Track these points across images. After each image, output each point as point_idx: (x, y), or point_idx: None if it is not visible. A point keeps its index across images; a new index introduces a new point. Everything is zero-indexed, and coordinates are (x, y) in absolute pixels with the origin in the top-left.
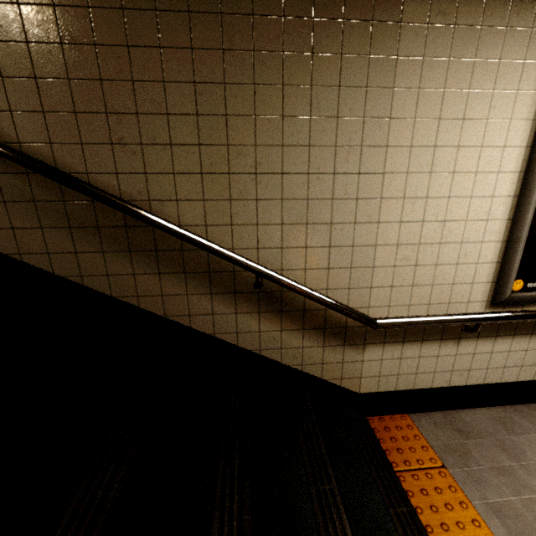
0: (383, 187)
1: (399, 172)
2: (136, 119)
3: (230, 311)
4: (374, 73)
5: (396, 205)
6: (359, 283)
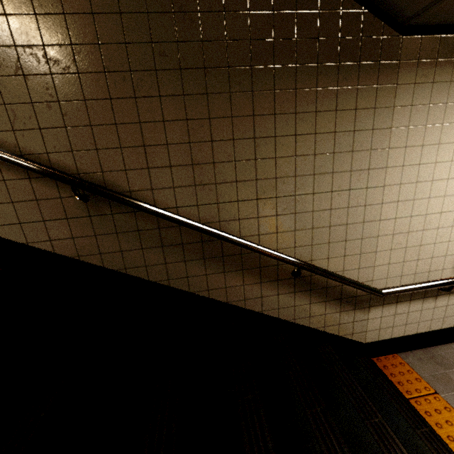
0: (384, 195)
1: (395, 184)
2: (212, 166)
3: (274, 294)
4: (378, 119)
5: (392, 207)
6: (366, 264)
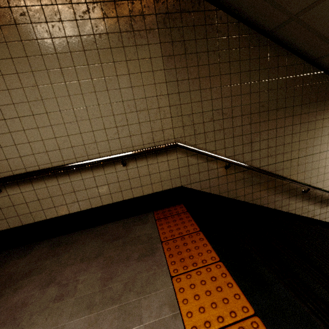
0: None
1: None
2: (275, 148)
3: (294, 202)
4: None
5: None
6: None
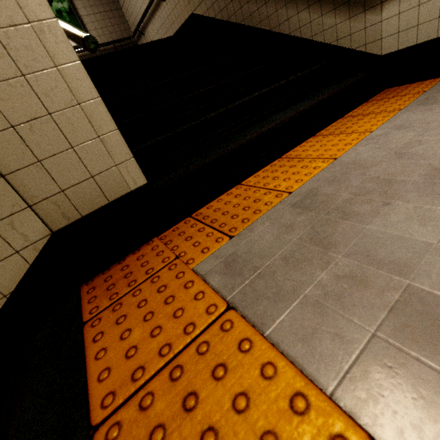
0: None
1: None
2: None
3: (295, 14)
4: None
5: None
6: None
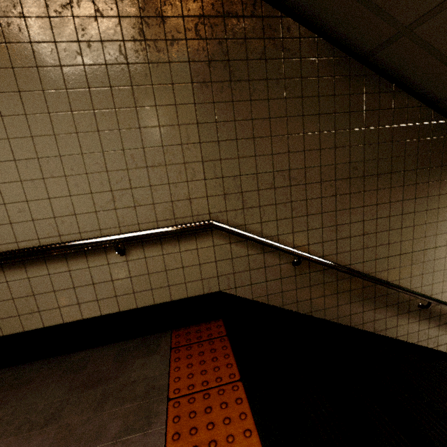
0: None
1: None
2: (375, 235)
3: (405, 323)
4: None
5: None
6: None
